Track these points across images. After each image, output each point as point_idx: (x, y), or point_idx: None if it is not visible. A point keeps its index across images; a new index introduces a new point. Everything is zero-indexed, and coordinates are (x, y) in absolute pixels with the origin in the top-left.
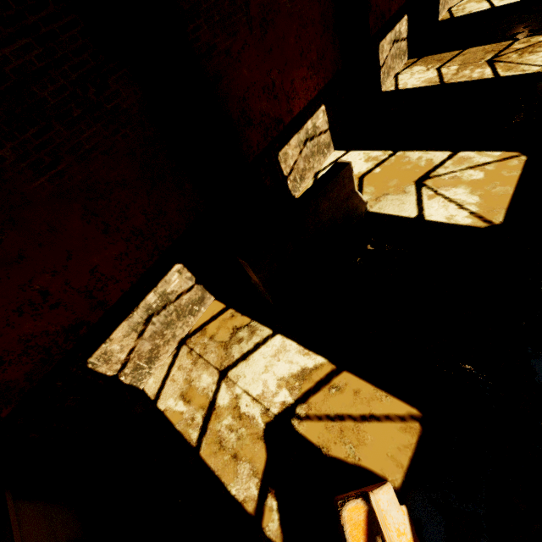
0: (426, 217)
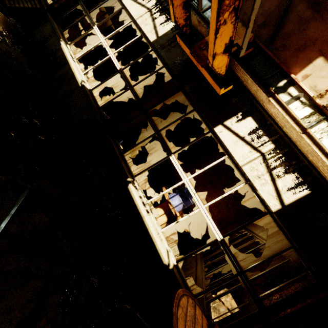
0: None
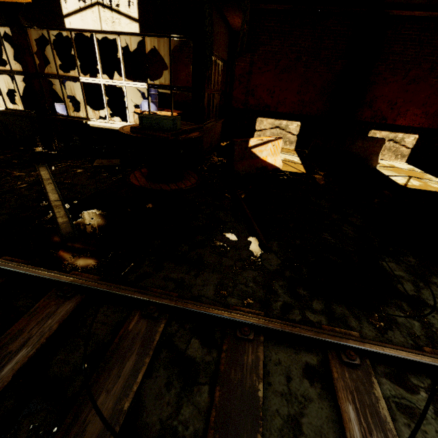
0: (390, 176)
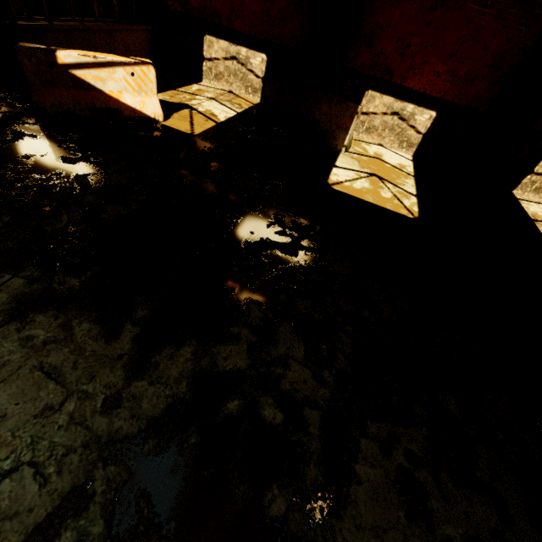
0: (336, 168)
